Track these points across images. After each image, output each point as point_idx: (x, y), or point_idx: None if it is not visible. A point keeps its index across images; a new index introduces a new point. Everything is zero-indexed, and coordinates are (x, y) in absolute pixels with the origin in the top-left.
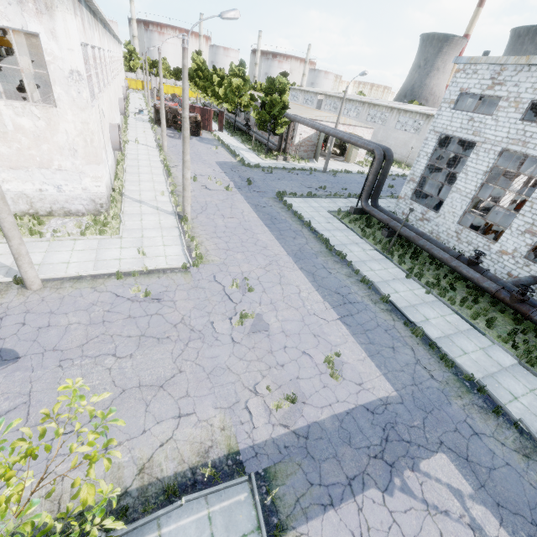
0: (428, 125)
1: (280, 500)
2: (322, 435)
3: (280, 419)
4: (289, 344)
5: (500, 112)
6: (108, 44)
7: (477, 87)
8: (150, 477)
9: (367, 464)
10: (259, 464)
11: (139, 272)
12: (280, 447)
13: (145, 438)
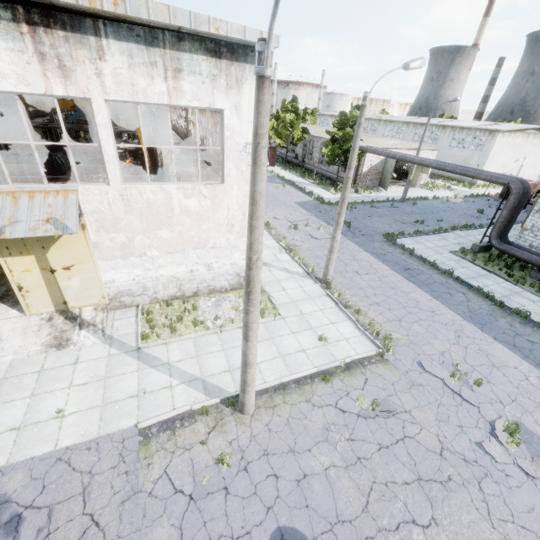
0: (492, 140)
1: None
2: None
3: None
4: None
5: None
6: None
7: None
8: None
9: None
10: None
11: (337, 368)
12: None
13: None
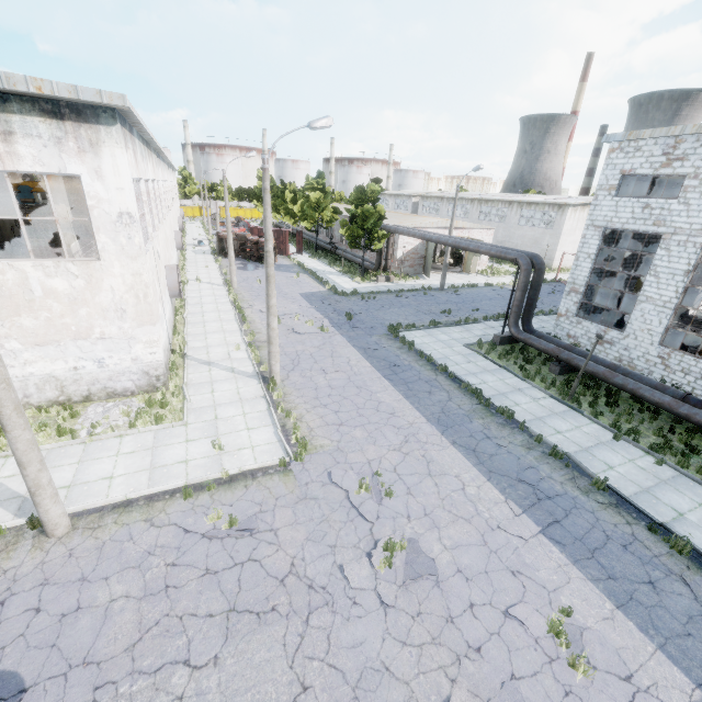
0: (562, 216)
1: None
2: None
3: None
4: (477, 597)
5: (689, 194)
6: (162, 174)
7: (645, 167)
8: None
9: None
10: None
11: (216, 481)
12: None
13: None
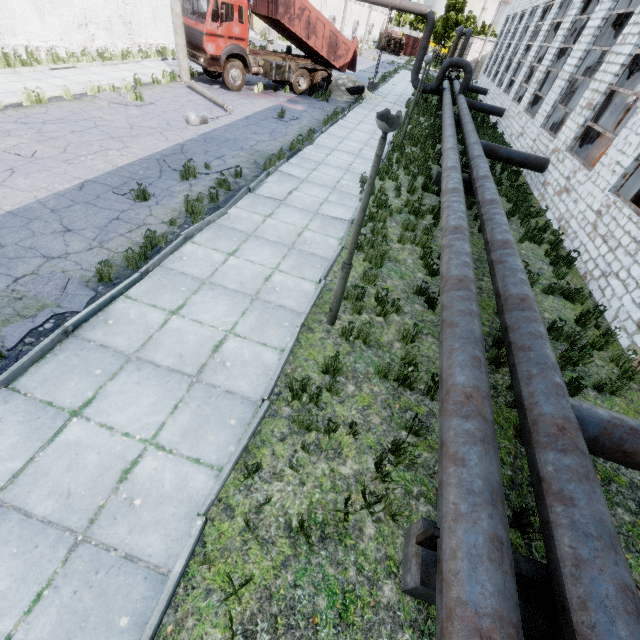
0: None
1: None
2: None
3: None
4: None
5: None
6: None
7: None
8: None
9: None
10: None
11: None
12: None
13: None
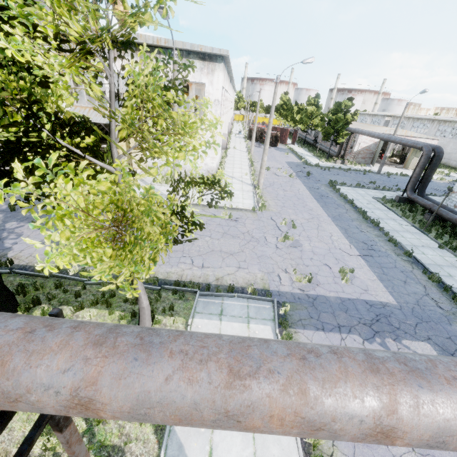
0: None
1: (289, 316)
2: (326, 302)
3: (298, 286)
4: (315, 258)
5: None
6: (230, 91)
7: None
8: (221, 283)
9: (356, 325)
10: (280, 299)
11: (227, 207)
12: (295, 297)
13: (221, 270)
